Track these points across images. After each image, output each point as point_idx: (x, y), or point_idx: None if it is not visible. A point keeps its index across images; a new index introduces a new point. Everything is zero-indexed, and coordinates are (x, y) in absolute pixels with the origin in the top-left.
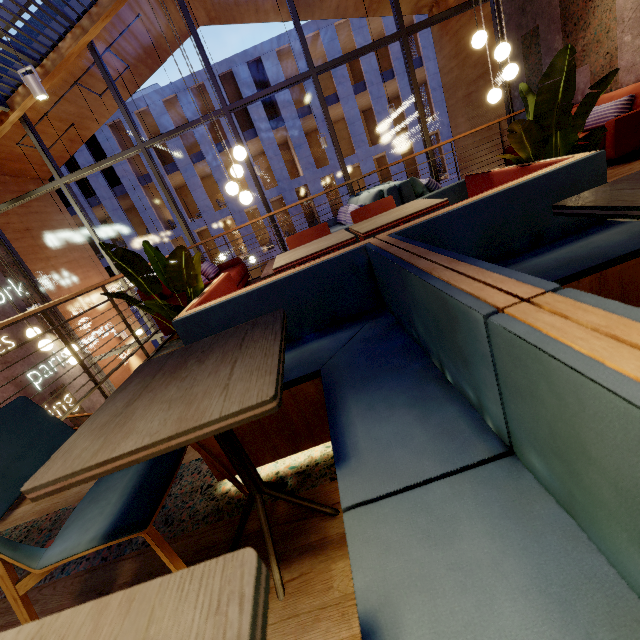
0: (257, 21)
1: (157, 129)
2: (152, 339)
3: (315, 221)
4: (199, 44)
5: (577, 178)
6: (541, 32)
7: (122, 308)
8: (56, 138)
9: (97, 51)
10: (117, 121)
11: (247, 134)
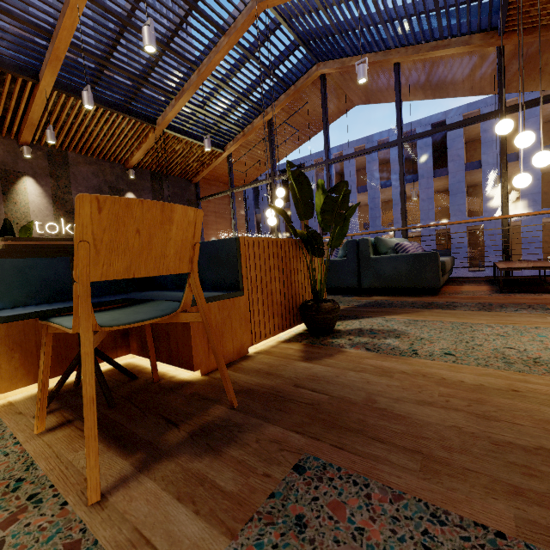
0: None
1: None
2: None
3: None
4: (324, 120)
5: (220, 251)
6: None
7: None
8: (249, 167)
9: (271, 124)
10: (321, 158)
11: (409, 178)
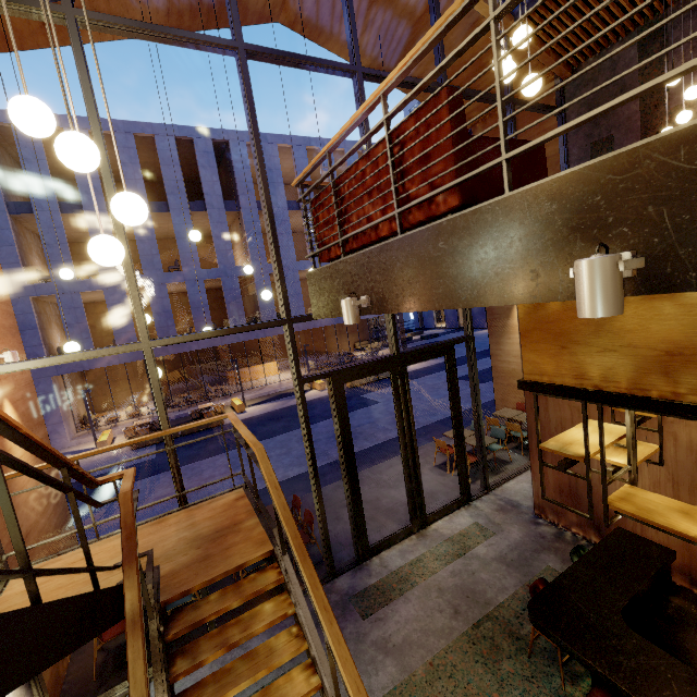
0: (338, 52)
1: (54, 164)
2: (134, 349)
3: (253, 318)
4: None
5: None
6: (616, 139)
7: (7, 317)
8: None
9: None
10: (2, 125)
11: (193, 204)
